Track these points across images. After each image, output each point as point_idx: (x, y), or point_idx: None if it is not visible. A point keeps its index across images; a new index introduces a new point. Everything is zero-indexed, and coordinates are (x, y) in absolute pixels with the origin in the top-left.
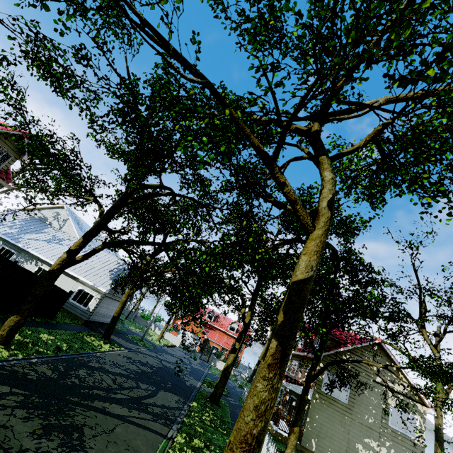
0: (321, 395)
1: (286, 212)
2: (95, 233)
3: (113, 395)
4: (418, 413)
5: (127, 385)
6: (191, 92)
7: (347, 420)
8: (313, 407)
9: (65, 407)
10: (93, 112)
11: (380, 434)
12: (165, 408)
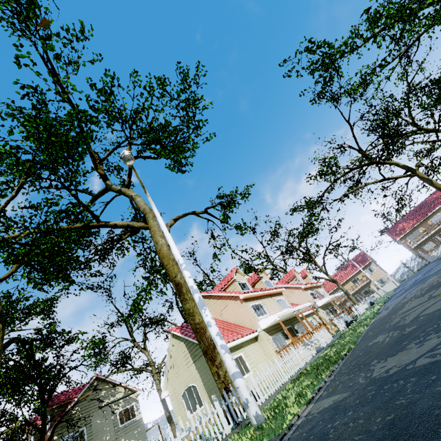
0: None
1: None
2: None
3: None
4: (133, 400)
5: None
6: None
7: None
8: None
9: None
10: None
11: (117, 439)
12: None
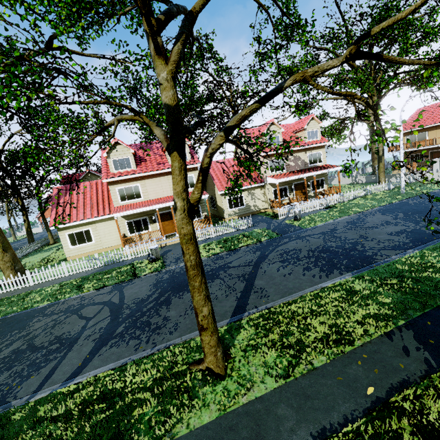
0: None
1: None
2: None
3: None
4: None
5: None
6: None
7: None
8: None
9: None
10: None
11: None
12: None
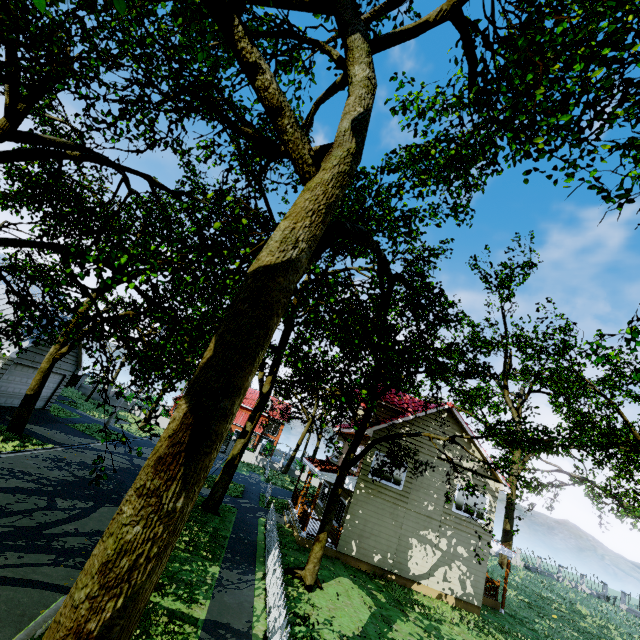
0: (368, 483)
1: None
2: None
3: None
4: (489, 491)
5: (21, 507)
6: None
7: (400, 511)
8: (356, 500)
9: None
10: None
11: (441, 522)
12: (98, 535)
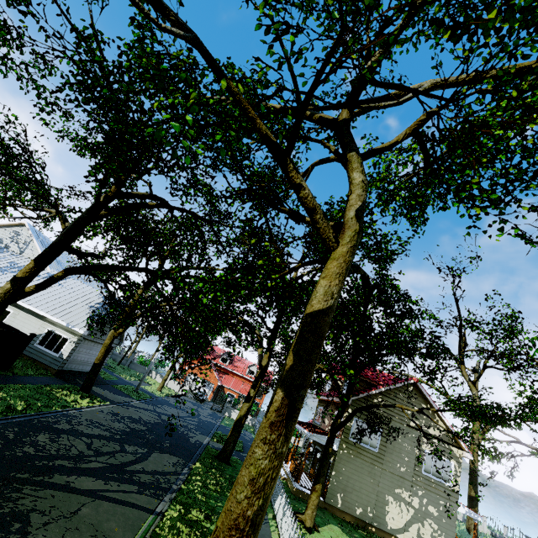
0: (349, 444)
1: (312, 232)
2: (53, 255)
3: (85, 464)
4: (454, 457)
5: (107, 449)
6: (174, 54)
7: (377, 471)
8: (339, 458)
9: (6, 488)
10: (41, 86)
11: (412, 483)
12: (157, 474)
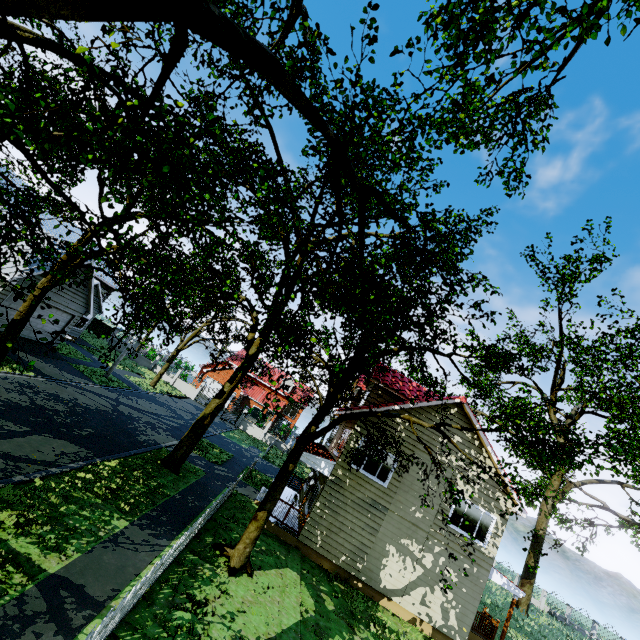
0: (347, 471)
1: None
2: None
3: None
4: (498, 510)
5: None
6: None
7: (380, 511)
8: (329, 487)
9: None
10: None
11: (429, 534)
12: (2, 457)
